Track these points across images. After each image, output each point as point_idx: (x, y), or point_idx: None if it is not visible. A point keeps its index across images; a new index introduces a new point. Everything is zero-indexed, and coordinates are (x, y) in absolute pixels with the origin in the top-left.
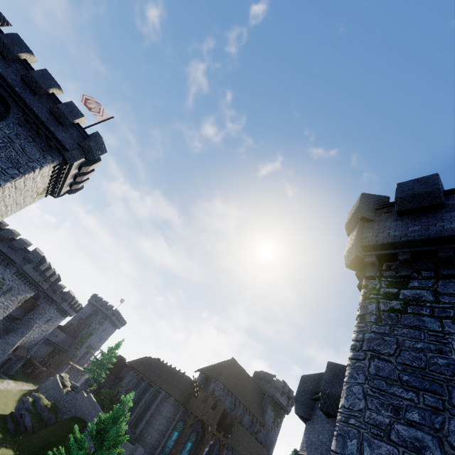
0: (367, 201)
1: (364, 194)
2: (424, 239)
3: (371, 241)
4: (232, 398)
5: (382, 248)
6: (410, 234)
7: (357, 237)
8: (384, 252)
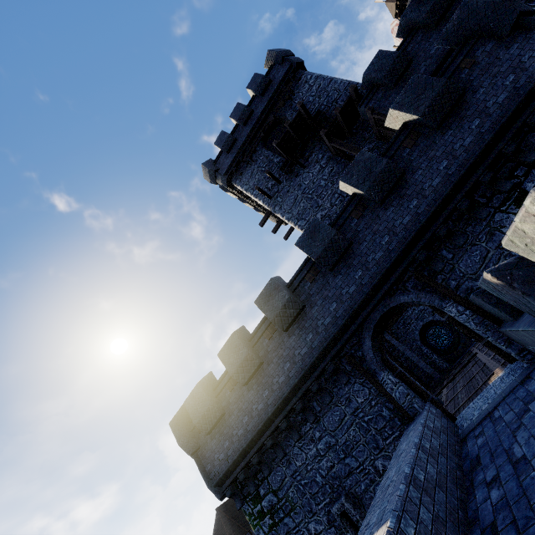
0: (180, 430)
1: (172, 424)
2: (238, 456)
3: (216, 475)
4: (252, 532)
5: (226, 477)
6: (229, 452)
7: (206, 479)
8: (230, 482)
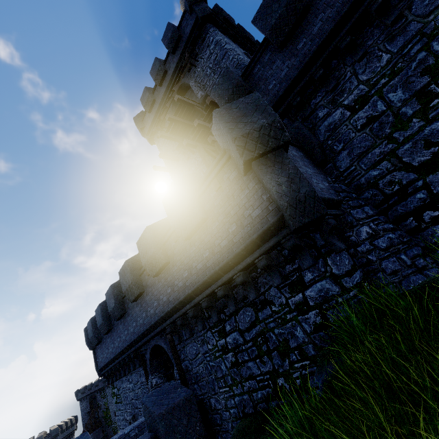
0: (88, 335)
1: (85, 330)
2: (104, 365)
3: (99, 366)
4: None
5: (102, 370)
6: (102, 360)
7: (96, 365)
8: (103, 373)
